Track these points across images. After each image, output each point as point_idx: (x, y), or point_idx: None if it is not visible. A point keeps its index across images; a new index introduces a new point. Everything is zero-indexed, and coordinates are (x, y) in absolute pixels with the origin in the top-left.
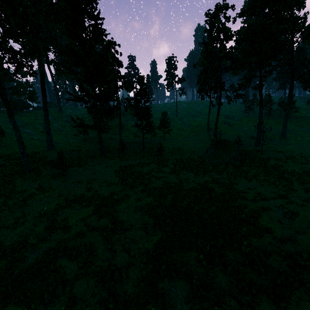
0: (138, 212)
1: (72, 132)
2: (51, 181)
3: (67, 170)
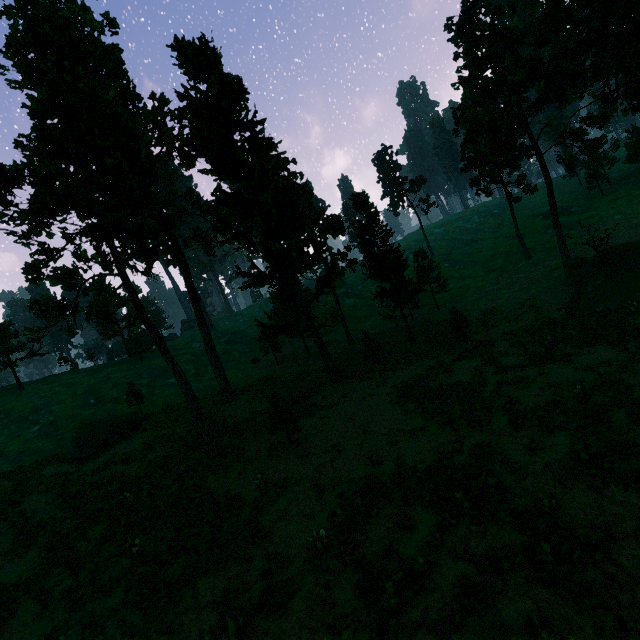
0: (574, 484)
1: (246, 359)
2: (275, 463)
3: (297, 429)
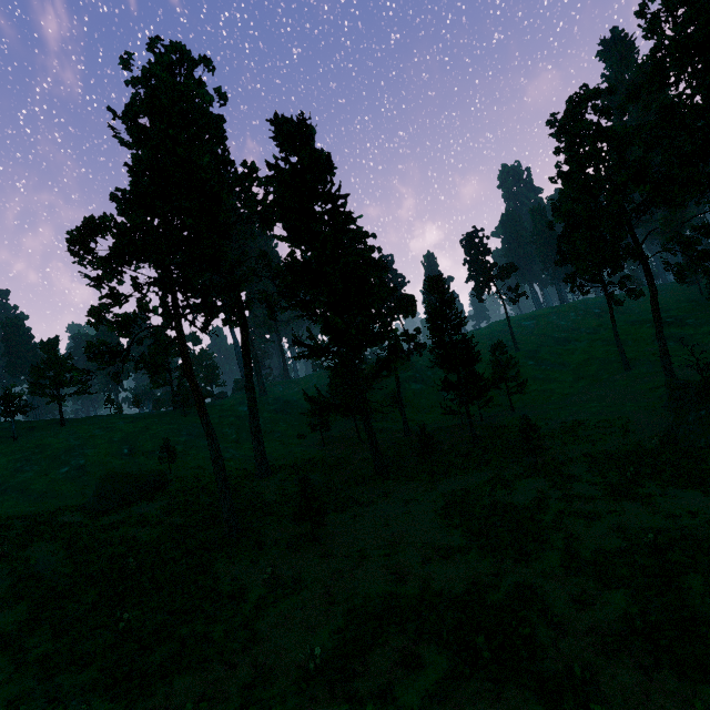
0: (620, 657)
1: (292, 432)
2: (292, 558)
3: (323, 524)
